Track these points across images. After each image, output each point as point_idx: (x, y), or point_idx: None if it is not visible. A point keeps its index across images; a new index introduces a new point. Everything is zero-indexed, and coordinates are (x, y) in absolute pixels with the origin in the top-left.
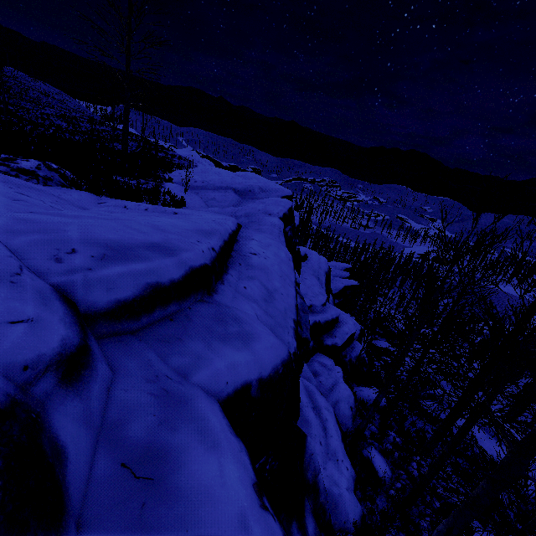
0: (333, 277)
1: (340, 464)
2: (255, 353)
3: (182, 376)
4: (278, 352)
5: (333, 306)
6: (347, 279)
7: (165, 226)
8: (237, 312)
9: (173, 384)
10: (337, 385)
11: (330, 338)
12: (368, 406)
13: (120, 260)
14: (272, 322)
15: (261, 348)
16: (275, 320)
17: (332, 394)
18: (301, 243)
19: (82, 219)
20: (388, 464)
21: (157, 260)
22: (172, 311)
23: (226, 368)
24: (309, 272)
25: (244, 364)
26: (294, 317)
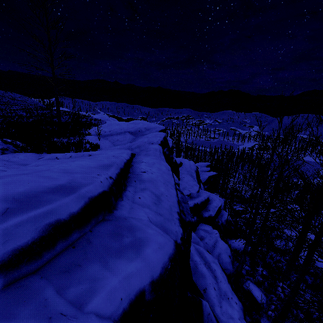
0: (201, 172)
1: (230, 301)
2: (145, 258)
3: (78, 307)
4: (165, 250)
5: (204, 191)
6: (209, 172)
7: (74, 169)
8: (132, 222)
9: (67, 322)
10: (217, 243)
11: (206, 212)
12: (240, 253)
13: (21, 210)
14: (162, 219)
15: (151, 252)
16: (164, 216)
17: (215, 249)
18: (177, 155)
19: (1, 179)
20: (262, 291)
21: (57, 201)
22: (75, 239)
23: (120, 284)
24: (185, 173)
25: (136, 274)
26: (177, 210)
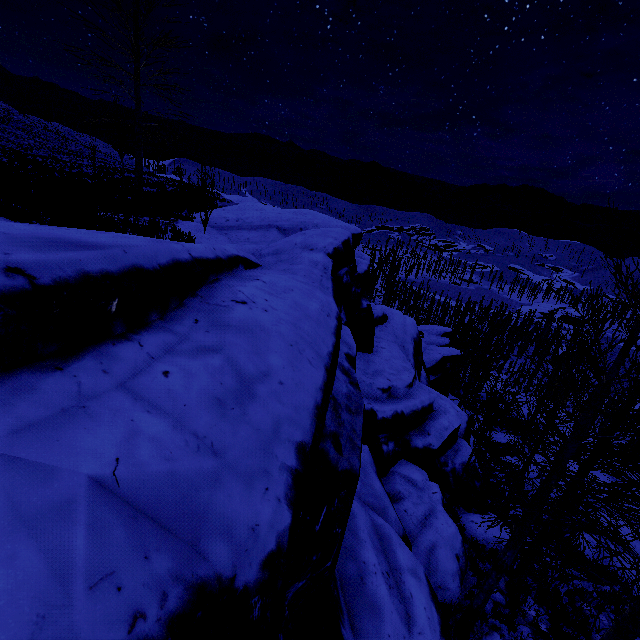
0: (427, 345)
1: None
2: None
3: None
4: None
5: (426, 387)
6: (445, 347)
7: None
8: None
9: None
10: (432, 516)
11: (420, 437)
12: (485, 553)
13: None
14: (205, 471)
15: None
16: (228, 458)
17: (424, 532)
18: (384, 303)
19: None
20: None
21: None
22: None
23: None
24: (389, 339)
25: None
26: (302, 438)
